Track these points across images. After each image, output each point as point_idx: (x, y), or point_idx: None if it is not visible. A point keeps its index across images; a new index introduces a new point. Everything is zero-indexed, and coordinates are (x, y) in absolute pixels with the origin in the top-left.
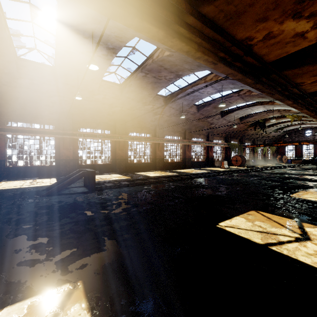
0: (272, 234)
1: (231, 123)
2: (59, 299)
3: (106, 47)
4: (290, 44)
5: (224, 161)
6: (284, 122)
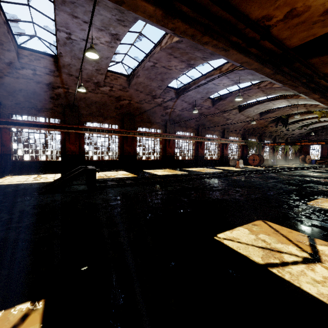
0: (276, 251)
1: (250, 119)
2: (12, 322)
3: (109, 32)
4: (318, 24)
5: (239, 160)
6: (310, 118)
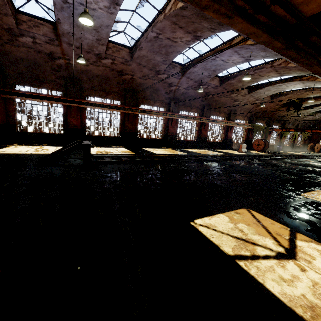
0: (250, 243)
1: (259, 101)
2: None
3: None
4: None
5: (243, 145)
6: None
